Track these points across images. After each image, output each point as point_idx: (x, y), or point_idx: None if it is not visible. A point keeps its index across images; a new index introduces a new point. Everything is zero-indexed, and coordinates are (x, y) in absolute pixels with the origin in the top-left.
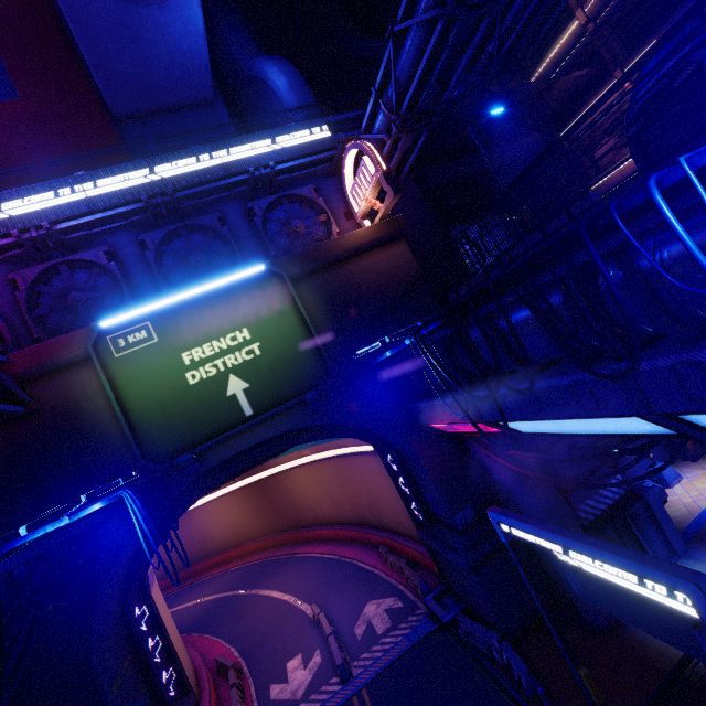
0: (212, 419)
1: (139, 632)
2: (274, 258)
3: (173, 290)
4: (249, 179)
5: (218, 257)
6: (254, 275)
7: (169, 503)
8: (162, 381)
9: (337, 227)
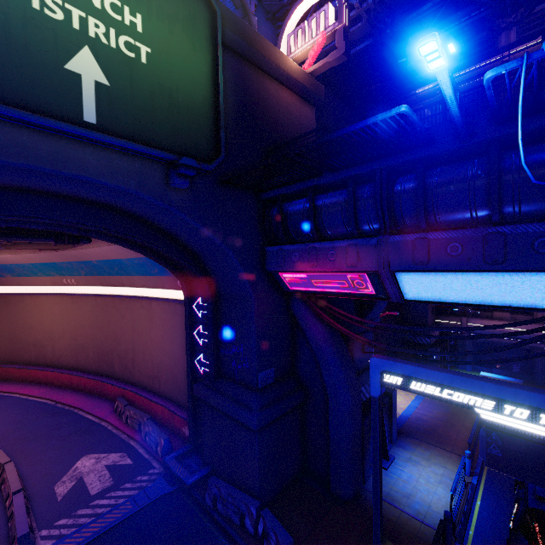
0: (13, 74)
1: None
2: None
3: None
4: None
5: None
6: None
7: None
8: None
9: None
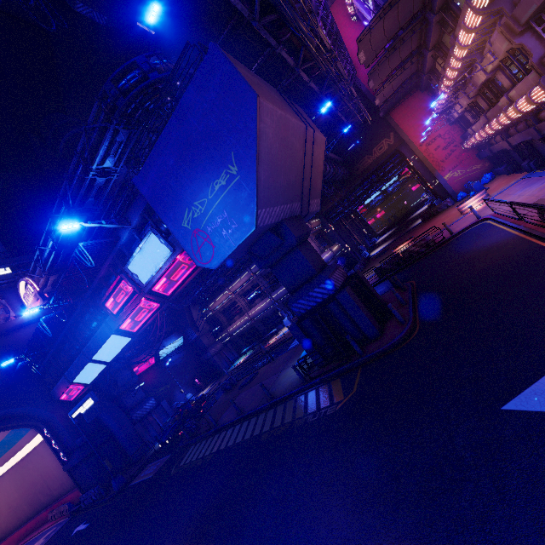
0: None
1: None
2: None
3: None
4: None
5: None
6: None
7: None
8: None
9: (14, 314)
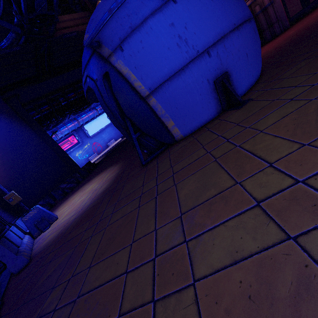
0: None
1: None
2: None
3: None
4: None
5: None
6: None
7: None
8: None
9: None
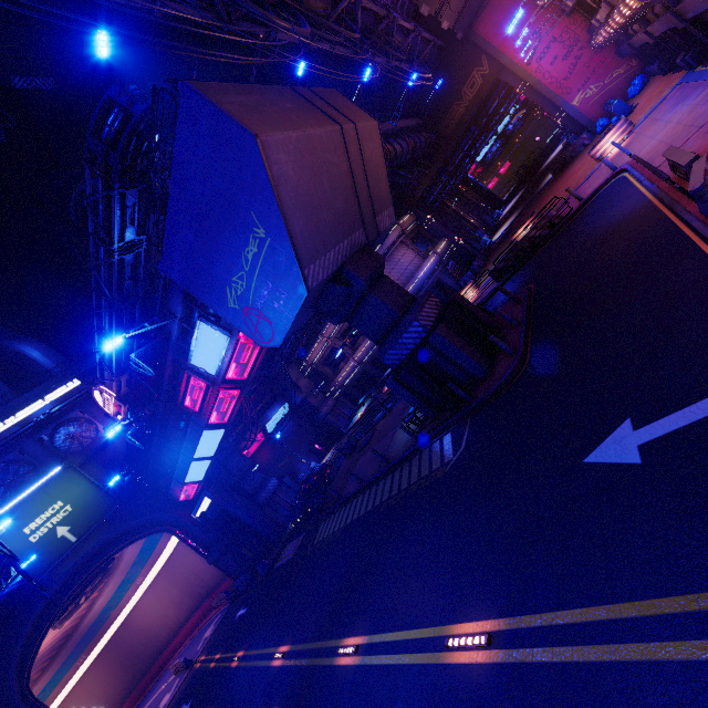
0: (53, 553)
1: (38, 704)
2: (65, 458)
3: (0, 504)
4: (35, 424)
5: (26, 473)
6: (56, 473)
7: (36, 623)
8: (16, 548)
9: (101, 426)
